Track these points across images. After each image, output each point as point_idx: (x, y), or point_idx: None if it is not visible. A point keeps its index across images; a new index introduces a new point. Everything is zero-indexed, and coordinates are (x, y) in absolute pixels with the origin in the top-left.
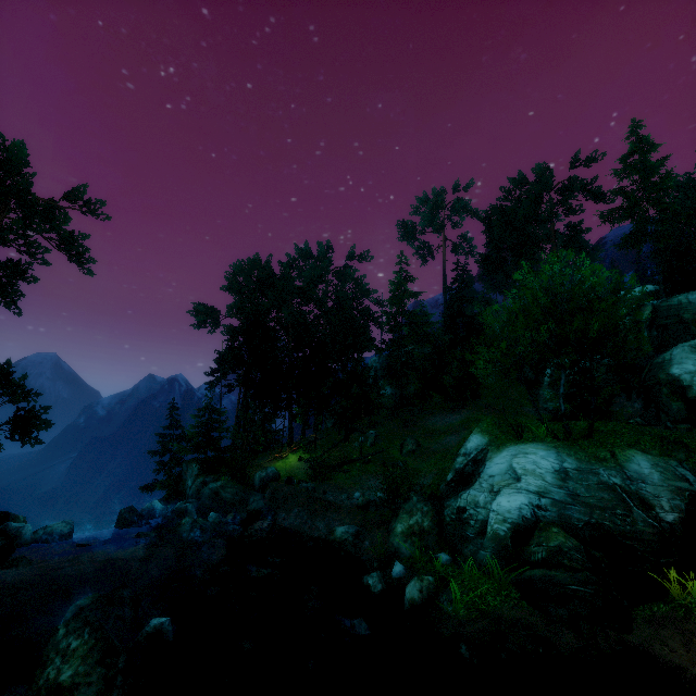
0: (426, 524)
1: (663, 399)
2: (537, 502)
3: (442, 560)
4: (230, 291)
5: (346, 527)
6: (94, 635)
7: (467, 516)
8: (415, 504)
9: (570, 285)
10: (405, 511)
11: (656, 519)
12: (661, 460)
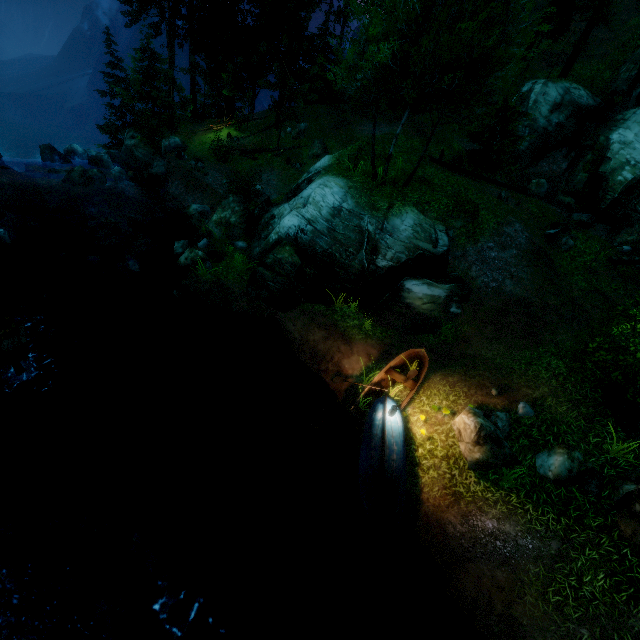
0: (234, 220)
1: (579, 166)
2: (304, 227)
3: (236, 246)
4: None
5: (198, 206)
6: None
7: (272, 222)
8: (230, 203)
9: None
10: (221, 206)
11: (370, 262)
12: (430, 223)
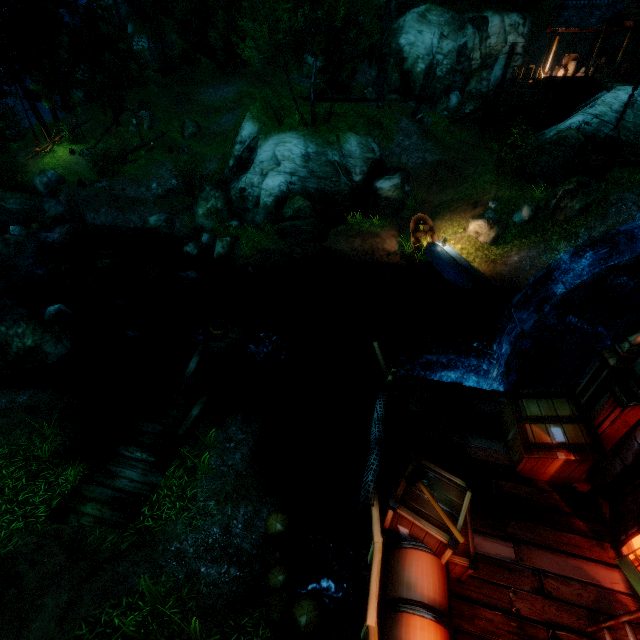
0: (220, 206)
1: (389, 70)
2: (290, 180)
3: (233, 226)
4: None
5: (157, 217)
6: (29, 324)
7: (247, 194)
8: (209, 192)
9: None
10: (202, 199)
11: (351, 181)
12: (364, 139)
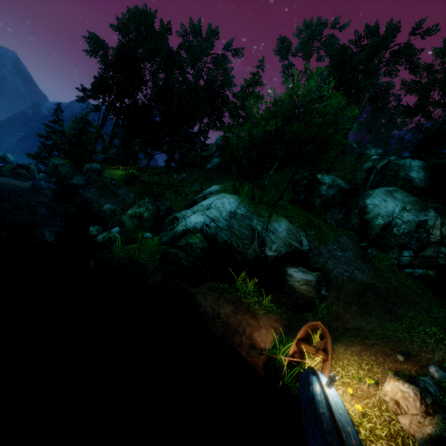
0: (146, 215)
1: (352, 215)
2: (208, 223)
3: (144, 235)
4: (119, 33)
5: (111, 206)
6: None
7: (176, 221)
8: (145, 202)
9: (309, 97)
10: (137, 204)
11: (261, 251)
12: (296, 229)
